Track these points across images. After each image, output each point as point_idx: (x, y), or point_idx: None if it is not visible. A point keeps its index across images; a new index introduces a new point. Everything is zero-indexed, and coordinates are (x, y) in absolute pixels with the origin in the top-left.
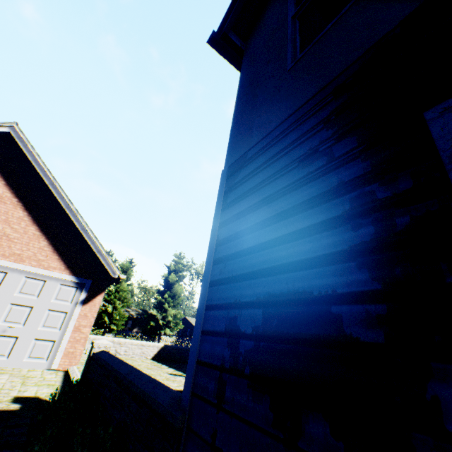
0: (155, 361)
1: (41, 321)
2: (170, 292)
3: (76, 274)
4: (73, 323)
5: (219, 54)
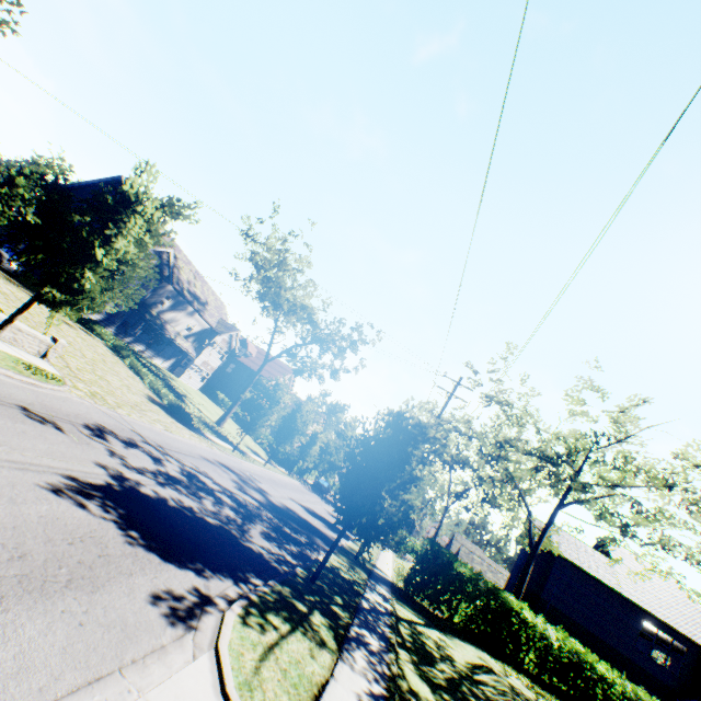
0: None
1: None
2: (11, 190)
3: None
4: None
5: None
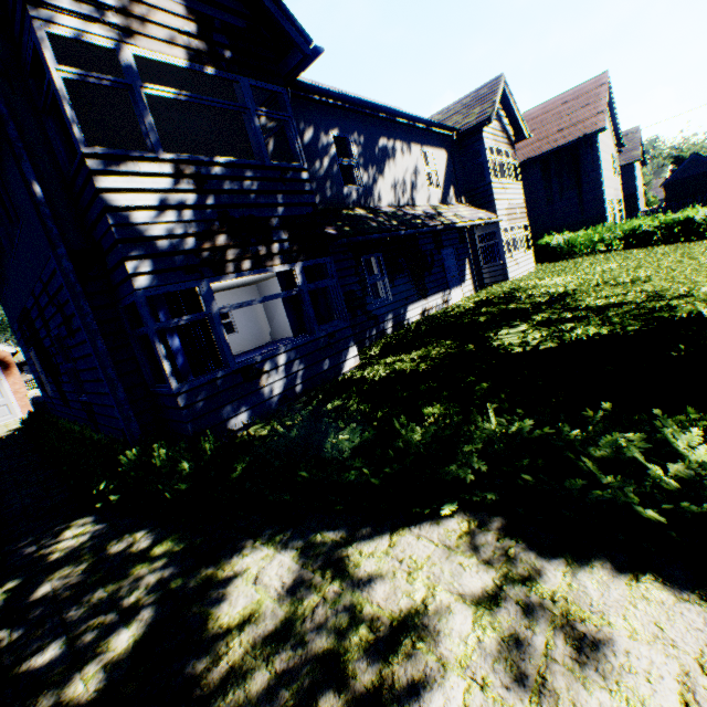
0: None
1: None
2: None
3: None
4: (11, 391)
5: None
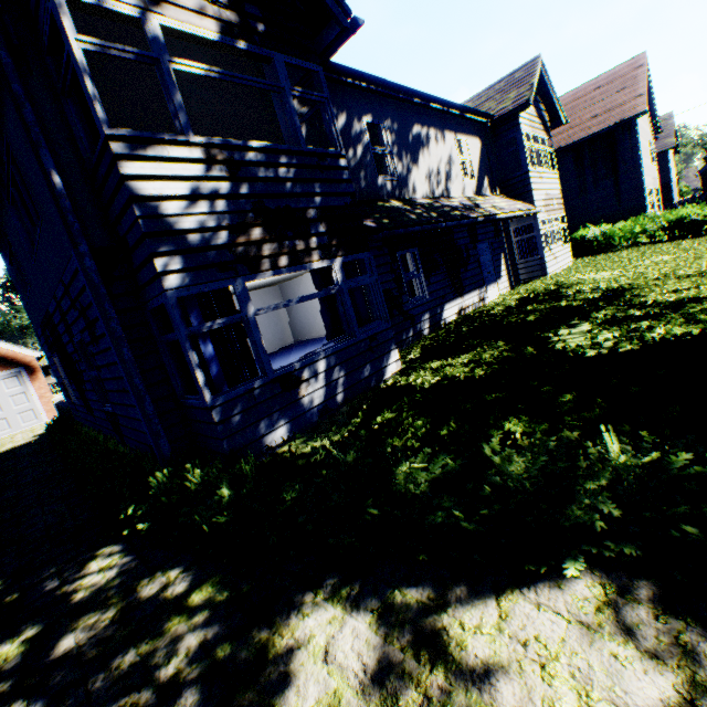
0: None
1: (12, 405)
2: None
3: (7, 369)
4: (36, 396)
5: None
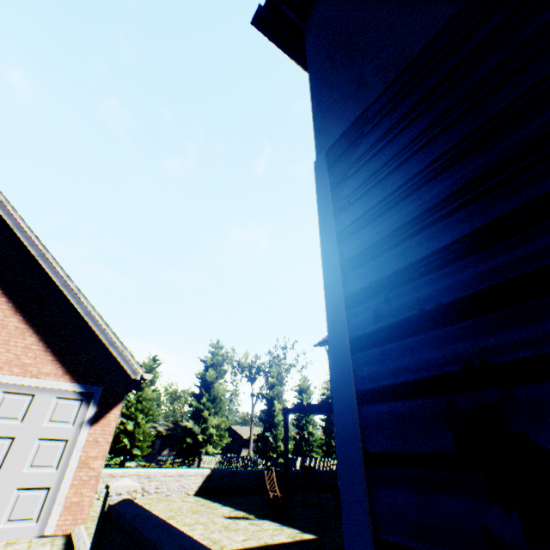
0: (200, 497)
1: (27, 459)
2: (209, 394)
3: (80, 380)
4: (78, 456)
5: (269, 39)
